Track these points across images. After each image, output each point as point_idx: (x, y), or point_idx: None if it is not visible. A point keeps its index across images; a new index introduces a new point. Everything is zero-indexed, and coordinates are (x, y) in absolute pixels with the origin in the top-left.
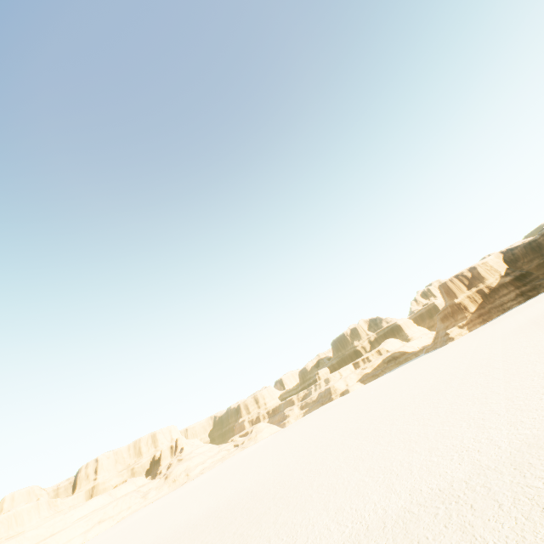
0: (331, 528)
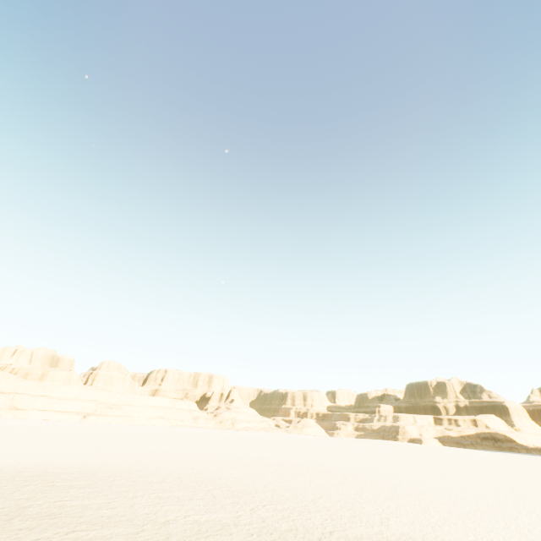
0: None
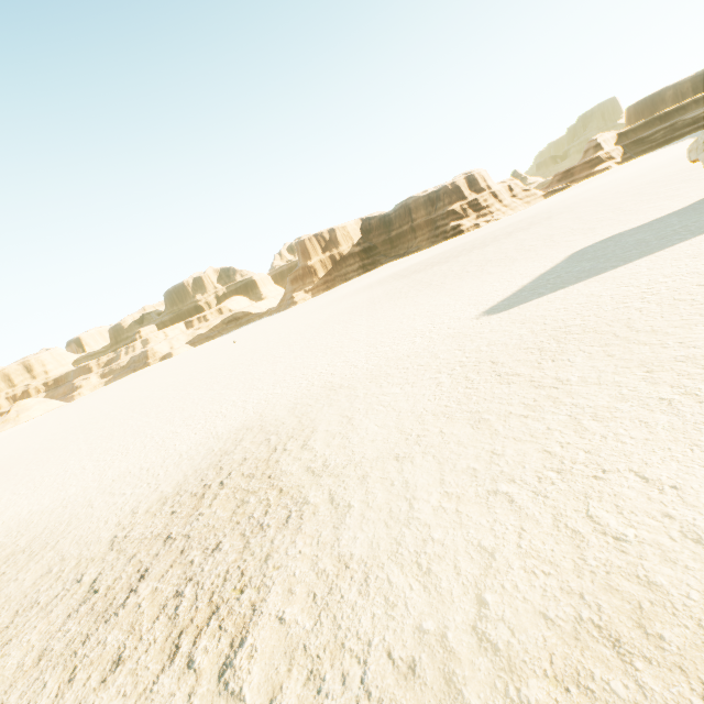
0: (4, 500)
